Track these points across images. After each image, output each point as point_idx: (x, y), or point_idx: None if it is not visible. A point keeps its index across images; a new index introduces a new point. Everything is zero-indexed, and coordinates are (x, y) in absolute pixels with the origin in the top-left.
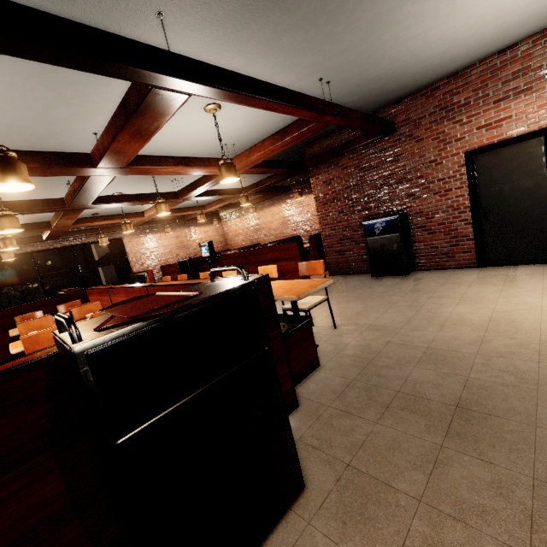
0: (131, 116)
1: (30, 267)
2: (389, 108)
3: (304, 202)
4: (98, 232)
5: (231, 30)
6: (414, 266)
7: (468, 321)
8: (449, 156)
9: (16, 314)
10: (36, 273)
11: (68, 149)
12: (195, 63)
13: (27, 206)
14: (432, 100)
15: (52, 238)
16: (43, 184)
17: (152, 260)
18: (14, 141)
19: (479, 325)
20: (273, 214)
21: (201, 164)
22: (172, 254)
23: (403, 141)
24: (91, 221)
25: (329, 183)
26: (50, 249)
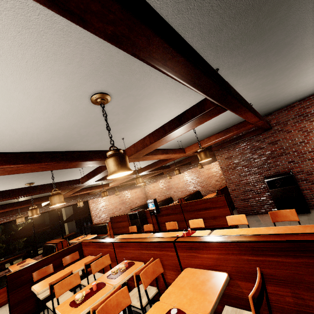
0: (185, 124)
1: (26, 226)
2: (264, 117)
3: (200, 170)
4: (75, 198)
5: (237, 78)
6: (308, 206)
7: None
8: (313, 139)
9: (33, 269)
10: (31, 230)
11: (100, 149)
12: (236, 92)
13: (59, 186)
14: (292, 112)
15: (48, 204)
16: (67, 171)
17: (105, 213)
18: (76, 146)
19: None
20: (179, 179)
21: (172, 152)
22: (116, 208)
23: (278, 133)
24: (79, 192)
25: (230, 158)
26: (44, 212)
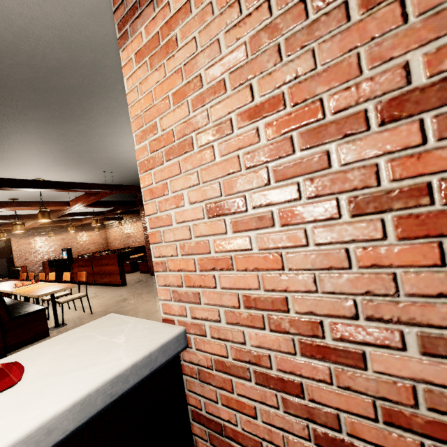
0: None
1: None
2: None
3: None
4: None
5: (20, 160)
6: None
7: (150, 310)
8: None
9: None
10: None
11: None
12: None
13: None
14: None
15: None
16: None
17: (35, 257)
18: None
19: (150, 312)
20: (138, 227)
21: (40, 205)
22: (55, 252)
23: None
24: None
25: None
26: None
